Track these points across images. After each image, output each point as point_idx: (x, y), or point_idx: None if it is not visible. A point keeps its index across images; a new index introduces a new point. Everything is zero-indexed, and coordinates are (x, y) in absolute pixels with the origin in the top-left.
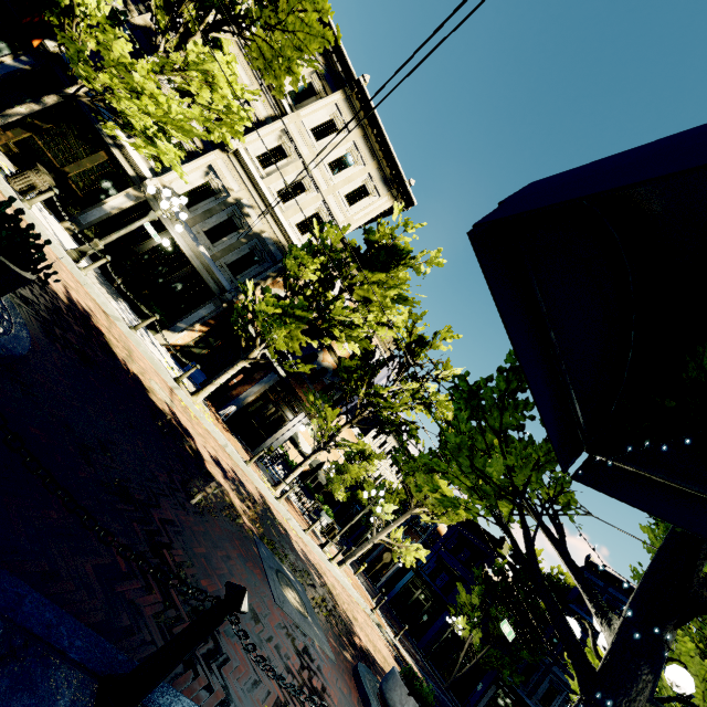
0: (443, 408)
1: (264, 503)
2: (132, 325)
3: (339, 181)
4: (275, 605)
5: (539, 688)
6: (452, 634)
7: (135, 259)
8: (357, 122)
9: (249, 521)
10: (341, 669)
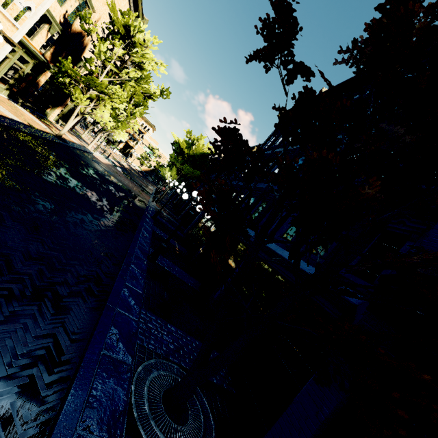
0: None
1: None
2: None
3: None
4: None
5: None
6: None
7: None
8: None
9: None
10: None
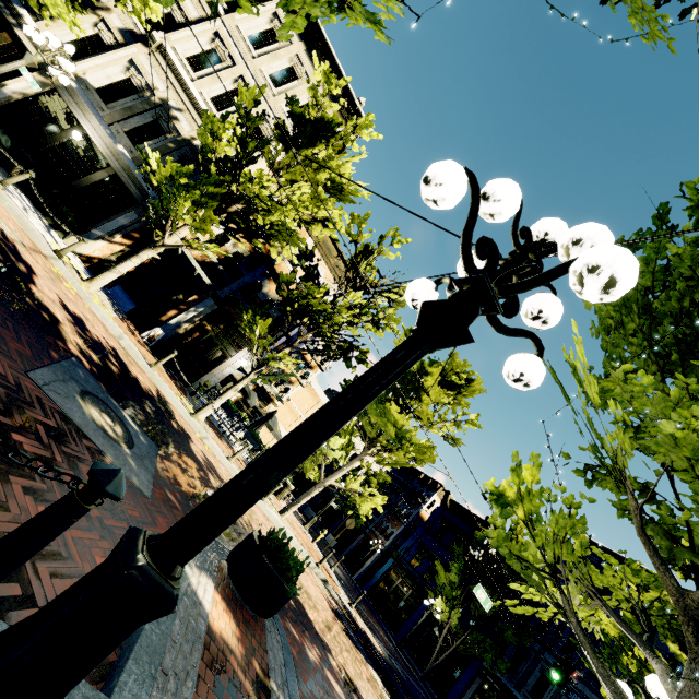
0: (392, 321)
1: (161, 400)
2: (9, 192)
3: (281, 94)
4: (22, 374)
5: (529, 679)
6: (434, 625)
7: (42, 153)
8: (300, 34)
9: (82, 356)
10: (158, 511)
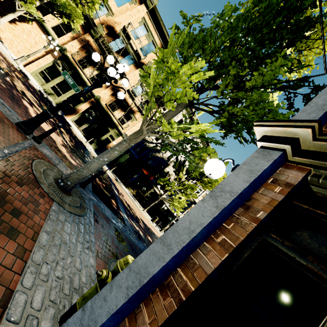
0: None
1: None
2: None
3: None
4: None
5: None
6: None
7: (158, 212)
8: None
9: None
10: None
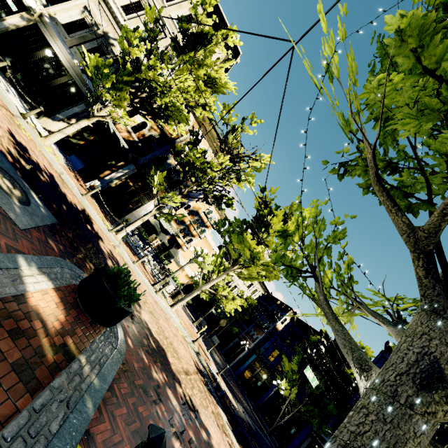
0: (249, 176)
1: (83, 213)
2: None
3: None
4: None
5: None
6: (281, 400)
7: (26, 64)
8: None
9: (8, 154)
10: (27, 239)
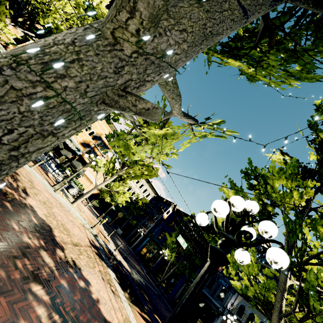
0: None
1: None
2: None
3: None
4: None
5: None
6: (166, 264)
7: None
8: None
9: None
10: None
